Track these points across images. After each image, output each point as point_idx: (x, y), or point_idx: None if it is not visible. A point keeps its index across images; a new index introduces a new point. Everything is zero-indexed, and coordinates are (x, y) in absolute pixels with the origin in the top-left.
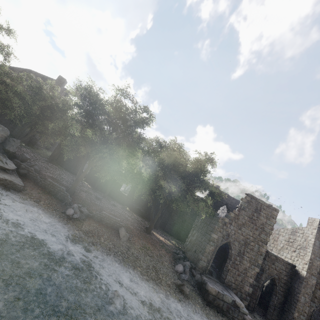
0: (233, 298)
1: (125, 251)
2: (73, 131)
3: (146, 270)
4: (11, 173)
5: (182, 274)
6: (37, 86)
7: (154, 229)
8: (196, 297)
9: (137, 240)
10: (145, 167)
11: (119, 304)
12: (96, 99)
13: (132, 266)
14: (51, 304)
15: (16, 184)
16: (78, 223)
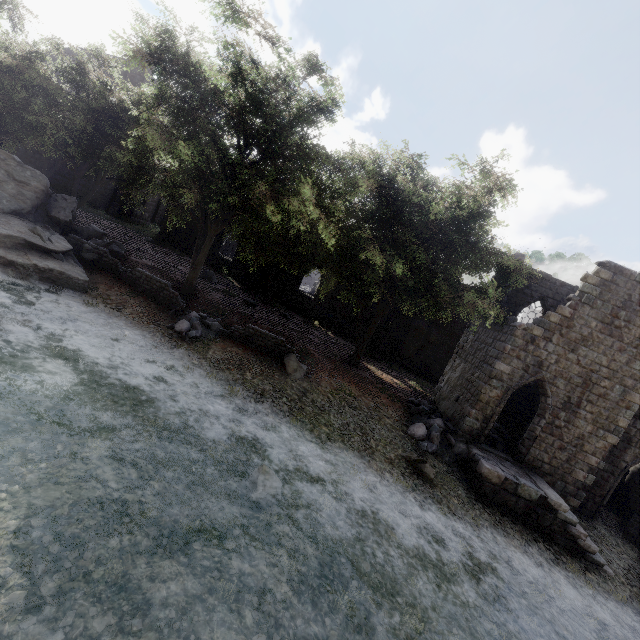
0: (543, 492)
1: (297, 396)
2: (166, 161)
3: (341, 432)
4: (62, 258)
5: (424, 441)
6: (73, 66)
7: (371, 360)
8: (452, 484)
9: (325, 378)
10: (325, 219)
11: (270, 490)
12: (186, 60)
13: (310, 423)
14: (130, 481)
15: (74, 279)
16: (200, 347)
